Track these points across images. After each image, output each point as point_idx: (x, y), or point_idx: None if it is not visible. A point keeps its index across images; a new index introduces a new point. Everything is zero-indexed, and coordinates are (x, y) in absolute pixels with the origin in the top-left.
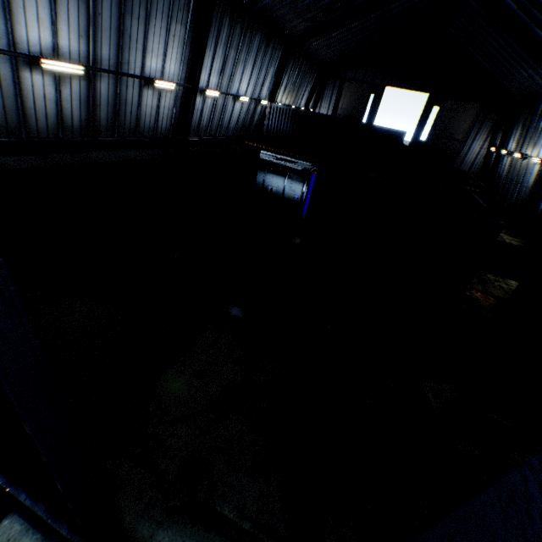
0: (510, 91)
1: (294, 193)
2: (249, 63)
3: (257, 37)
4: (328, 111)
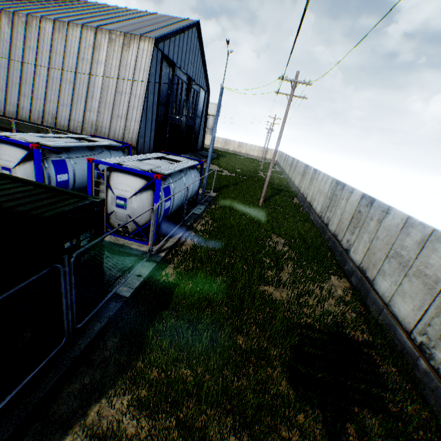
0: None
1: None
2: None
3: None
4: None
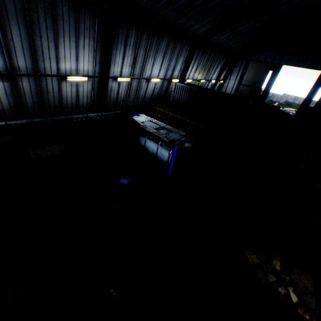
0: None
1: (163, 156)
2: (159, 56)
3: (165, 39)
4: (235, 81)
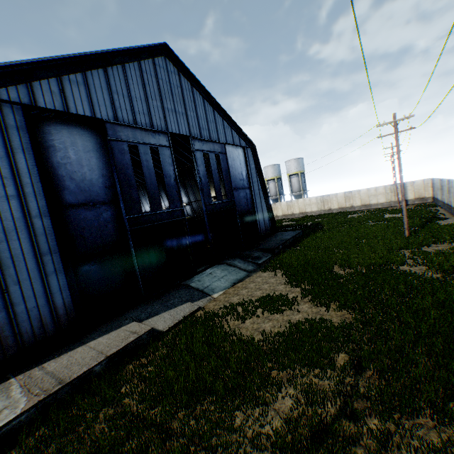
0: None
1: None
2: None
3: None
4: None
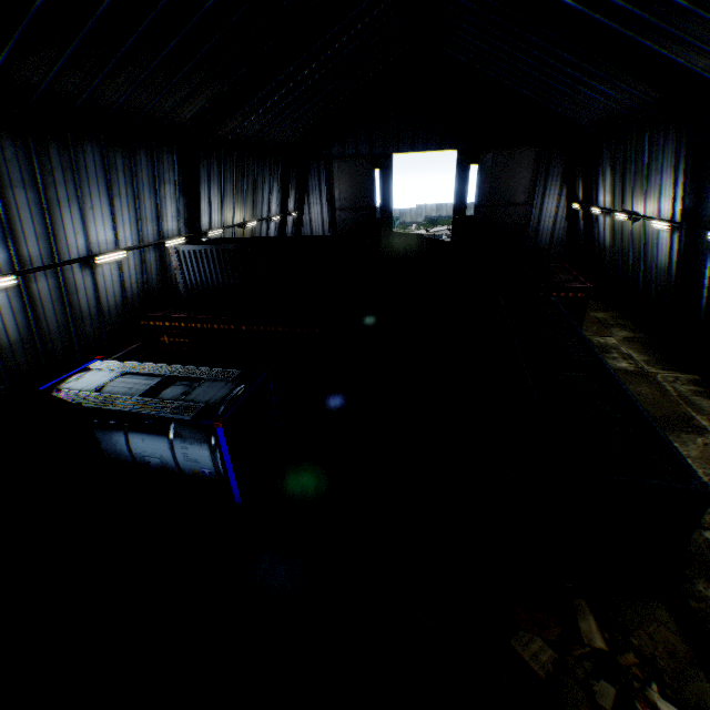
0: (574, 120)
1: (198, 465)
2: (93, 194)
3: (90, 148)
4: (321, 207)
